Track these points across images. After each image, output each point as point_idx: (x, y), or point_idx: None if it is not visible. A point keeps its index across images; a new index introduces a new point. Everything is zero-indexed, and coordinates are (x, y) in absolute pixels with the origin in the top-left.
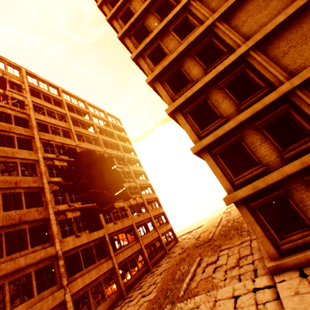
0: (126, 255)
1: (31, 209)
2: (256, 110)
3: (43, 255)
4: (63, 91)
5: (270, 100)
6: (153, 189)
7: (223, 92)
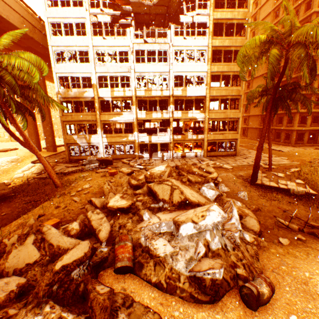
0: None
1: None
2: (317, 111)
3: None
4: None
5: None
6: None
7: (315, 99)
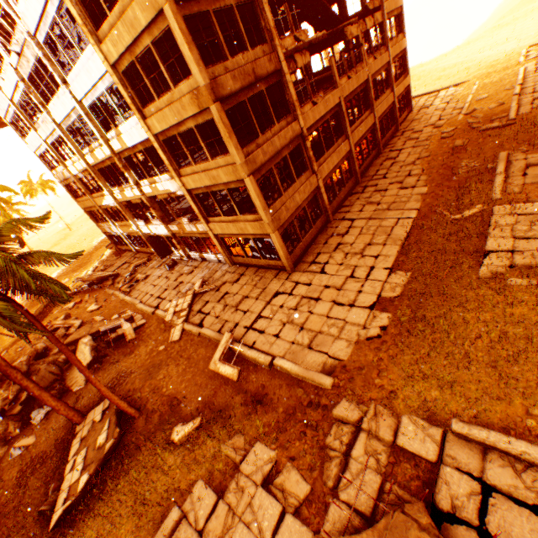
0: (360, 135)
1: (256, 52)
2: None
3: (291, 135)
4: None
5: None
6: None
7: None
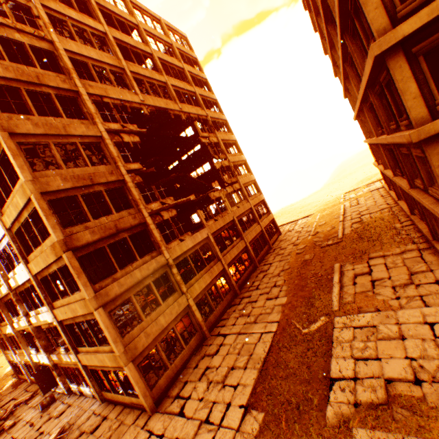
0: (233, 255)
1: (122, 213)
2: None
3: (155, 265)
4: None
5: None
6: (250, 168)
7: None
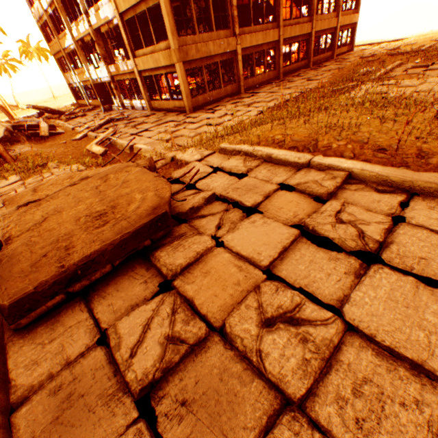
0: (293, 34)
1: None
2: None
3: None
4: None
5: None
6: None
7: None
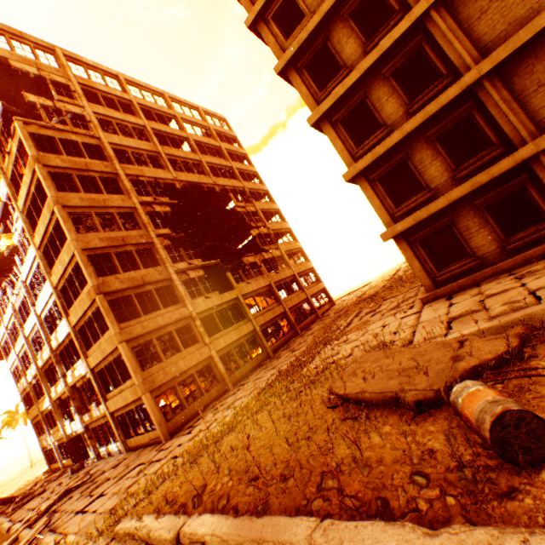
0: (267, 318)
1: (149, 269)
2: (429, 114)
3: (178, 316)
4: (127, 80)
5: (448, 98)
6: (295, 236)
7: (389, 85)
